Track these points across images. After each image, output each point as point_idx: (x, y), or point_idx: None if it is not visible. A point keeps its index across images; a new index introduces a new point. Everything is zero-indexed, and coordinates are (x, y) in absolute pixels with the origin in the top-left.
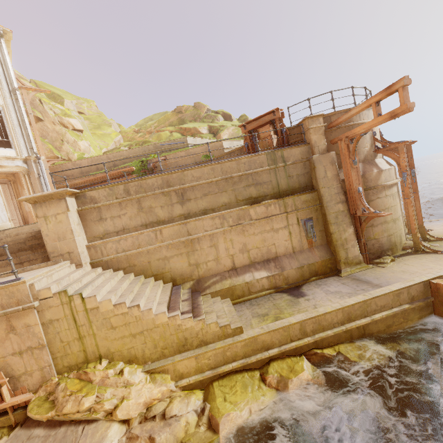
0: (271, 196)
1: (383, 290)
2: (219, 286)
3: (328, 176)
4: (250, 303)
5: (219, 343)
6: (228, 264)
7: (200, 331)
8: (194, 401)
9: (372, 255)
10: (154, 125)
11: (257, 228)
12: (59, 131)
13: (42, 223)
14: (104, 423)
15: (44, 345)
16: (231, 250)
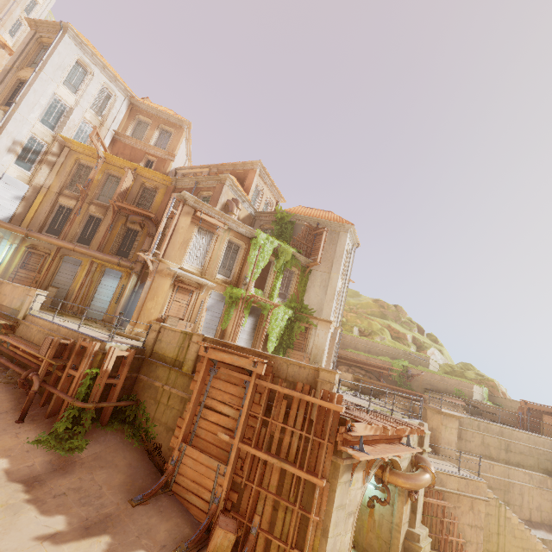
0: None
1: None
2: None
3: None
4: None
5: None
6: (527, 515)
7: None
8: None
9: None
10: (357, 306)
11: (550, 496)
12: None
13: (443, 429)
14: None
15: (482, 527)
16: (531, 504)
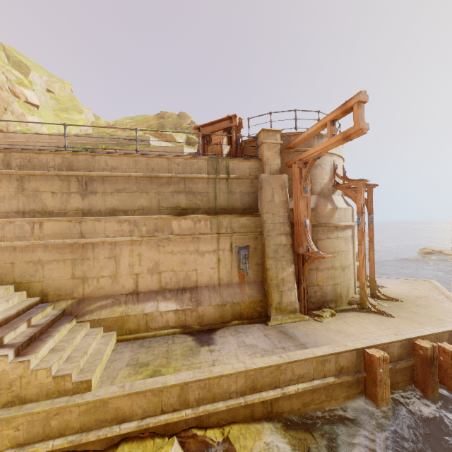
0: (205, 210)
1: (306, 353)
2: (106, 313)
3: (275, 201)
4: (140, 343)
5: (43, 404)
6: (129, 286)
7: (17, 379)
8: None
9: (313, 305)
10: (131, 124)
11: (178, 245)
12: (5, 98)
13: None
14: None
15: None
16: (137, 267)
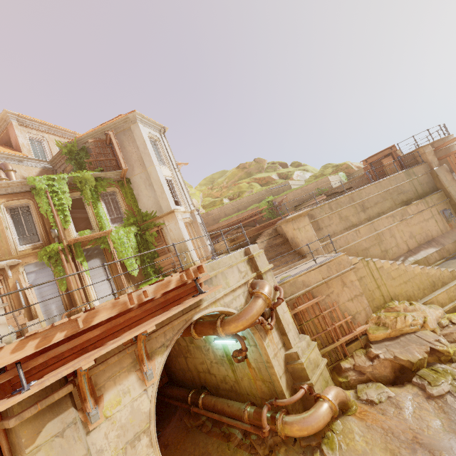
0: (415, 198)
1: None
2: (408, 262)
3: (448, 180)
4: None
5: (455, 281)
6: (405, 248)
7: (439, 276)
8: None
9: None
10: (225, 181)
11: (415, 220)
12: None
13: (297, 233)
14: (424, 331)
15: (362, 293)
16: (404, 237)
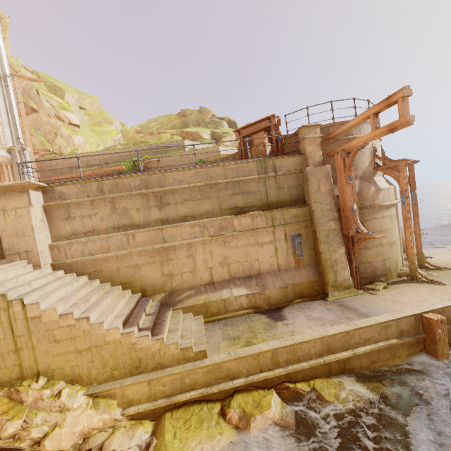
0: (259, 207)
1: (369, 321)
2: (193, 301)
3: (321, 191)
4: (224, 323)
5: (178, 368)
6: (206, 278)
7: (157, 352)
8: (140, 434)
9: (364, 280)
10: (157, 127)
11: (241, 240)
12: (53, 124)
13: None
14: None
15: None
16: (210, 262)
